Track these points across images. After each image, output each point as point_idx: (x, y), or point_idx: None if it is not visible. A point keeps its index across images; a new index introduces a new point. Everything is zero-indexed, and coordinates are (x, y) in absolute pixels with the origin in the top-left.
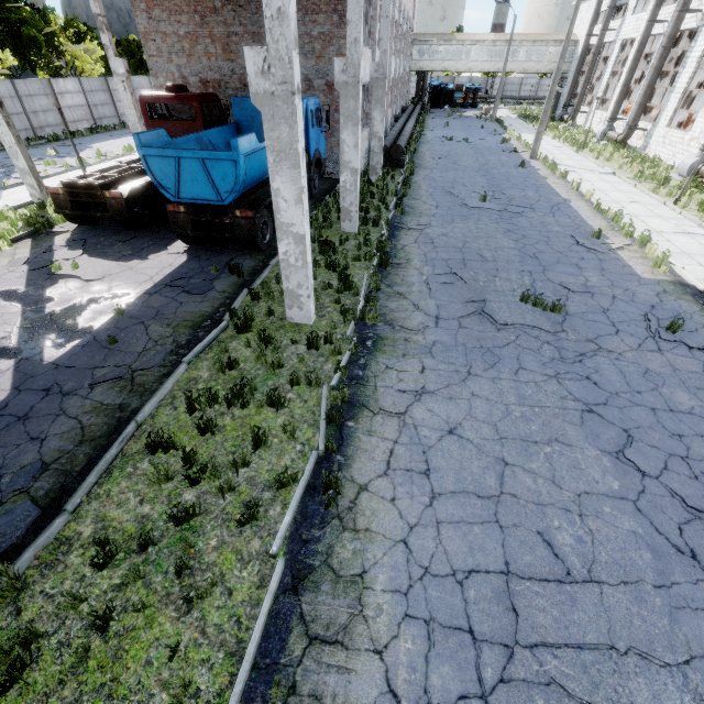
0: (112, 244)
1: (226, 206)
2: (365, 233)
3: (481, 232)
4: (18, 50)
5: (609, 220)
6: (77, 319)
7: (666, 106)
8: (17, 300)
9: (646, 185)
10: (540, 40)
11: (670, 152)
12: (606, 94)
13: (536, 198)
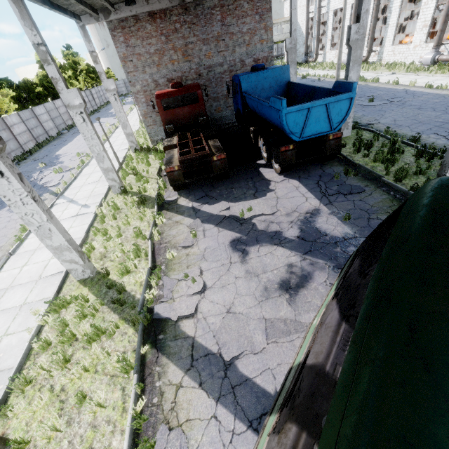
0: (230, 191)
1: (324, 134)
2: (361, 133)
3: (409, 113)
4: None
5: (448, 90)
6: (326, 234)
7: (386, 35)
8: (257, 243)
9: (419, 73)
10: (276, 23)
11: (401, 57)
12: (332, 41)
13: (389, 93)
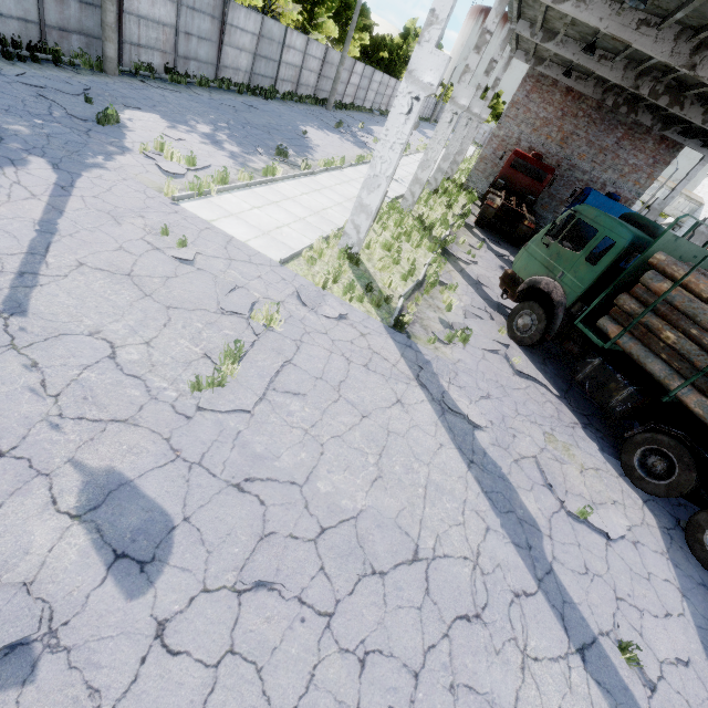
0: (514, 253)
1: None
2: None
3: None
4: (337, 24)
5: None
6: None
7: None
8: None
9: None
10: None
11: None
12: None
13: None
